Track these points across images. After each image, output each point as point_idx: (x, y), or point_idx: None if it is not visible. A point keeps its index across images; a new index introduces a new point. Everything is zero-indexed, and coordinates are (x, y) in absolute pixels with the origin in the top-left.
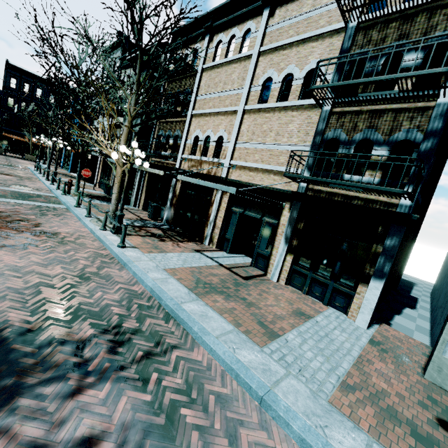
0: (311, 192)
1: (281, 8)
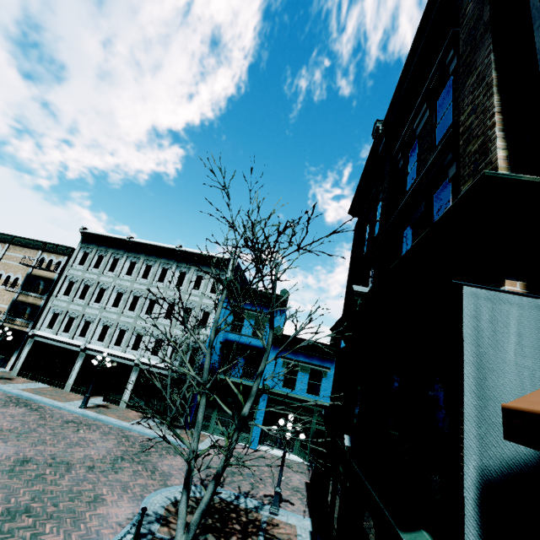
0: (6, 324)
1: (14, 247)
